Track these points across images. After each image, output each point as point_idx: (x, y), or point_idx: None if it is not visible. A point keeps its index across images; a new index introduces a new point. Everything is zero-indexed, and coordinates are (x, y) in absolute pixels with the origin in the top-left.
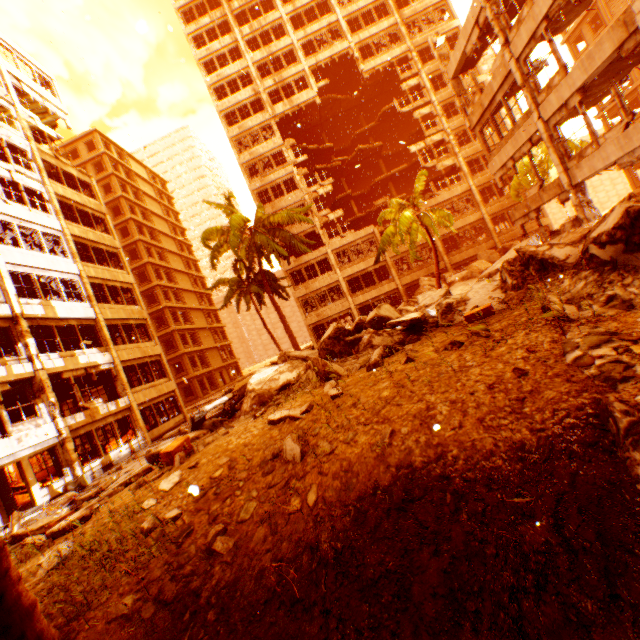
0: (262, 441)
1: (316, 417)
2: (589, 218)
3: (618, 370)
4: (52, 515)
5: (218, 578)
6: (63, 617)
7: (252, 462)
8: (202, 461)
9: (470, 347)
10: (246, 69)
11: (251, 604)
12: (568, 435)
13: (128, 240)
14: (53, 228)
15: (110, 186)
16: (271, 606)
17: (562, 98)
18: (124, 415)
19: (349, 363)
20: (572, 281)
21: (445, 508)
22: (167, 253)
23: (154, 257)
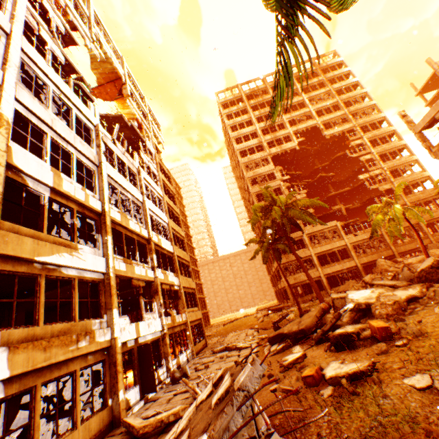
0: None
1: None
2: None
3: None
4: None
5: None
6: None
7: None
8: None
9: None
10: (254, 130)
11: None
12: None
13: None
14: (160, 194)
15: None
16: None
17: None
18: (183, 327)
19: None
20: None
21: None
22: None
23: None
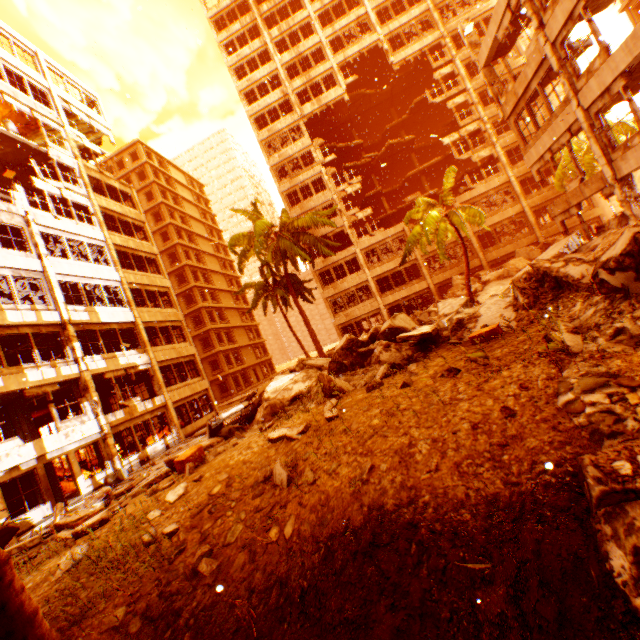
0: (259, 460)
1: (310, 440)
2: (637, 215)
3: (607, 422)
4: (88, 508)
5: (198, 600)
6: (67, 620)
7: (247, 482)
8: (206, 475)
9: (466, 376)
10: (275, 72)
11: (222, 632)
12: (540, 495)
13: (168, 244)
14: (97, 239)
15: (152, 193)
16: (238, 637)
17: (604, 83)
18: (160, 412)
19: (357, 377)
20: (583, 306)
21: (408, 559)
22: (204, 255)
23: (192, 259)
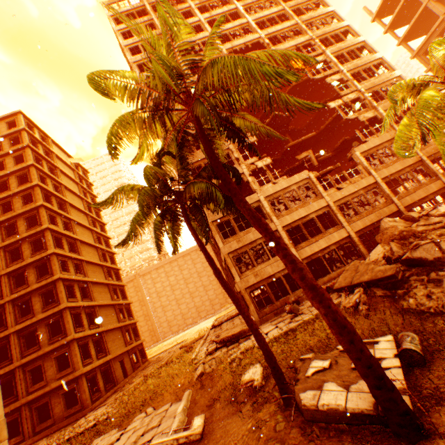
0: None
1: None
2: None
3: None
4: None
5: None
6: None
7: None
8: None
9: None
10: None
11: None
12: None
13: (29, 206)
14: None
15: (24, 160)
16: None
17: None
18: None
19: None
20: None
21: None
22: (76, 225)
23: (57, 225)
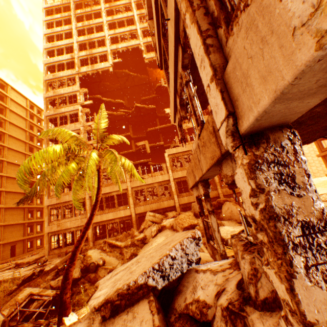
0: None
1: None
2: (325, 324)
3: None
4: None
5: None
6: None
7: None
8: None
9: None
10: (72, 44)
11: None
12: None
13: None
14: None
15: None
16: None
17: None
18: None
19: None
20: None
21: None
22: (9, 150)
23: None
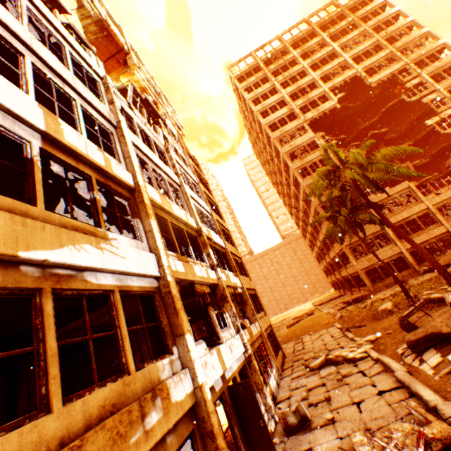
0: None
1: None
2: None
3: None
4: None
5: None
6: None
7: None
8: None
9: None
10: (281, 98)
11: None
12: None
13: None
14: (194, 180)
15: None
16: None
17: None
18: (260, 340)
19: None
20: None
21: None
22: None
23: None
